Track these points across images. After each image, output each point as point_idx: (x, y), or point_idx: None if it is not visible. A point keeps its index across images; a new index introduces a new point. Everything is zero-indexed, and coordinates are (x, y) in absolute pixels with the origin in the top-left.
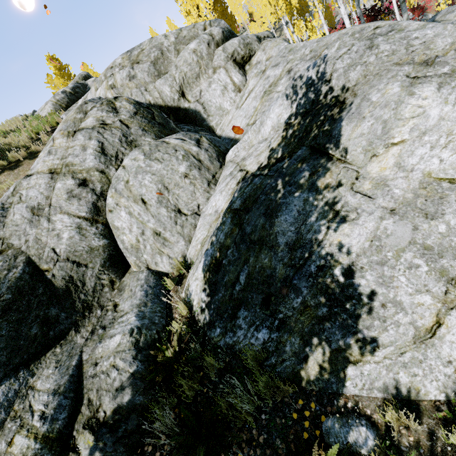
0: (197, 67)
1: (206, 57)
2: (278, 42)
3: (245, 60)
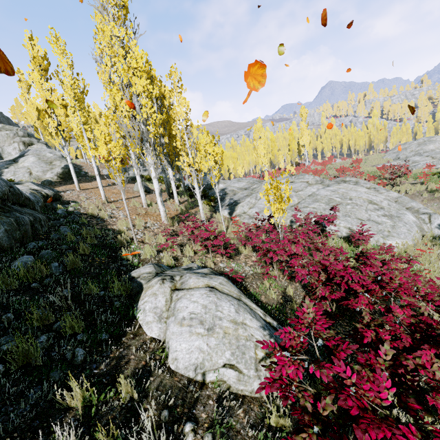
0: (6, 138)
1: (12, 137)
2: (43, 145)
3: (30, 145)
